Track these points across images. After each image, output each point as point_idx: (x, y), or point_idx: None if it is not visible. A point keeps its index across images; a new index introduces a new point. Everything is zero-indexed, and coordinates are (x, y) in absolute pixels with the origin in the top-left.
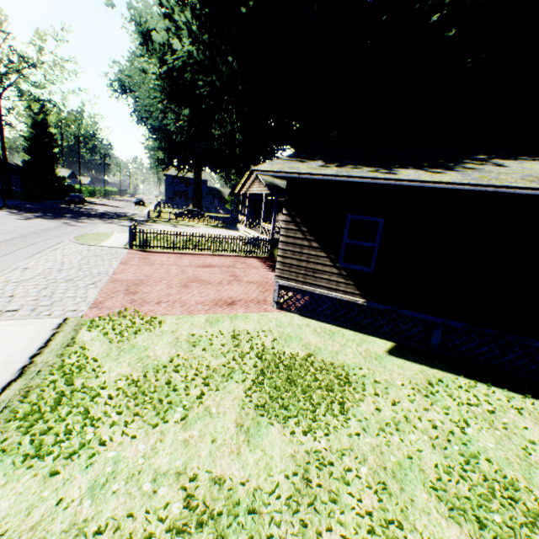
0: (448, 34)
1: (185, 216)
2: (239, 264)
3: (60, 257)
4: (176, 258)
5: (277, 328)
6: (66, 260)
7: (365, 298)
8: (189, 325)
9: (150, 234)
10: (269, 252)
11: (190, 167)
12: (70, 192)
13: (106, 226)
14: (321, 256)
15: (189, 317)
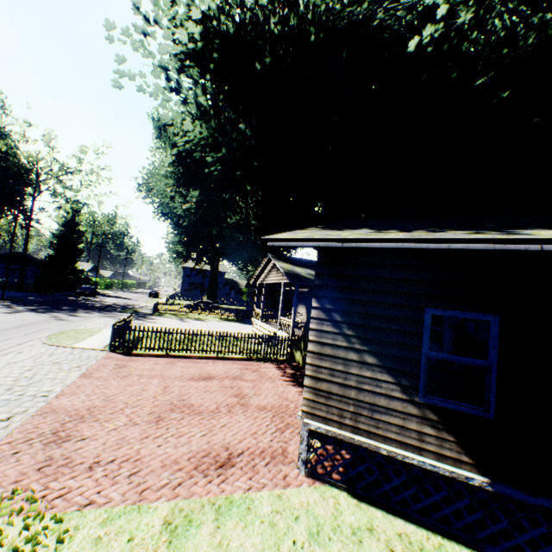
0: (501, 95)
1: (196, 308)
2: (249, 372)
3: (0, 366)
4: (165, 365)
5: (311, 547)
6: (2, 372)
7: (484, 473)
8: (123, 545)
9: (138, 331)
10: (288, 353)
11: (208, 259)
12: (85, 284)
13: (100, 320)
14: (383, 380)
15: (133, 514)
